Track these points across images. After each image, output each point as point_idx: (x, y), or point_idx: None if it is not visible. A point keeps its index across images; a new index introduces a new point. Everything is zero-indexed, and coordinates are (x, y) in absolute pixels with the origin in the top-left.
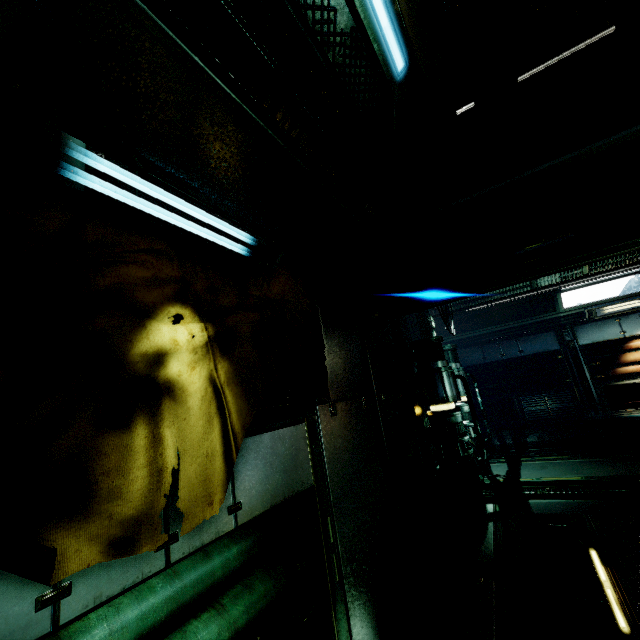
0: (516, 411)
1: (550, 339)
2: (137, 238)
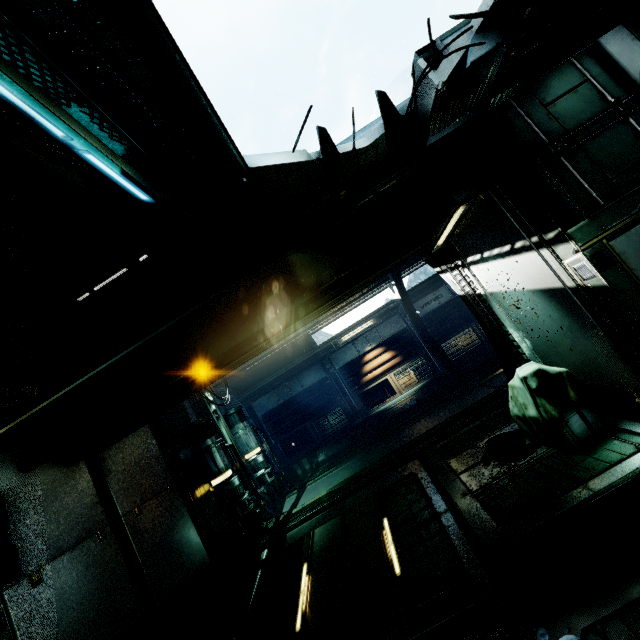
0: (312, 435)
1: (318, 370)
2: None
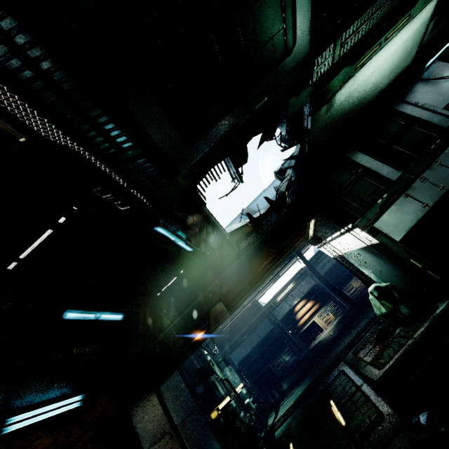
0: (274, 372)
1: (267, 323)
2: (31, 437)
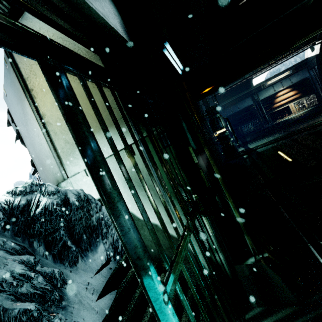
0: (240, 132)
1: (249, 100)
2: None
